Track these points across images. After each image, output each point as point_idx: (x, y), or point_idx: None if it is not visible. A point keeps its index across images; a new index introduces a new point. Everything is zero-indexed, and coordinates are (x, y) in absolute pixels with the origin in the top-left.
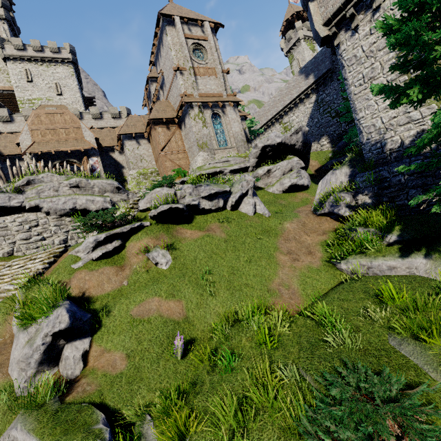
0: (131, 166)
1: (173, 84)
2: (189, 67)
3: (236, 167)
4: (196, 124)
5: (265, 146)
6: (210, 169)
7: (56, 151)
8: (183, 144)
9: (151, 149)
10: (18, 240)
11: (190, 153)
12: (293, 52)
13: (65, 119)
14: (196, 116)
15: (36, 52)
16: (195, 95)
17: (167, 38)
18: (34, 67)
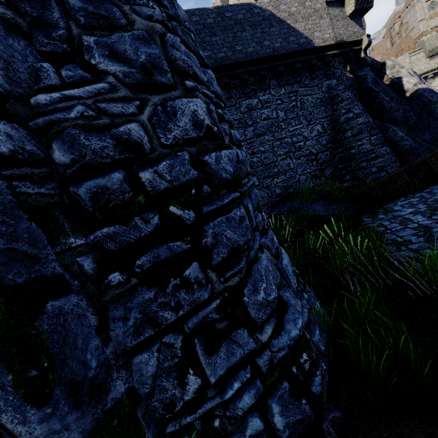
0: None
1: (415, 28)
2: (426, 18)
3: None
4: None
5: None
6: None
7: None
8: None
9: None
10: None
11: None
12: None
13: None
14: None
15: None
16: (428, 30)
17: (415, 8)
18: None
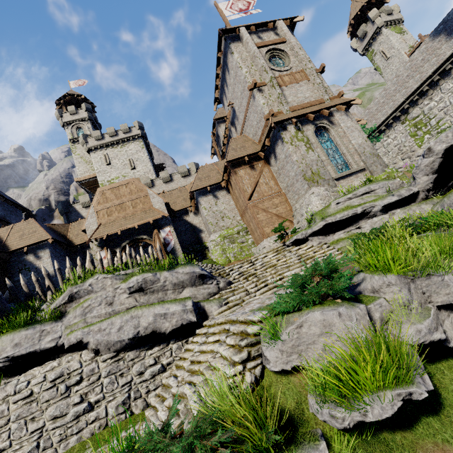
0: (211, 229)
1: (250, 110)
2: (269, 79)
3: (393, 197)
4: (296, 149)
5: (452, 146)
6: (343, 212)
7: (122, 230)
8: (277, 183)
9: (232, 201)
10: (48, 420)
11: (290, 193)
12: (371, 46)
13: (131, 189)
14: (293, 138)
15: (112, 137)
16: (285, 111)
17: (233, 57)
18: (111, 150)
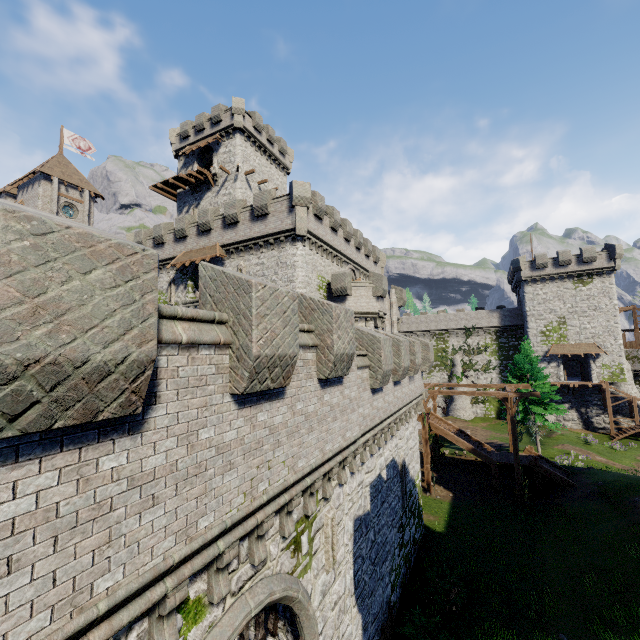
0: None
1: None
2: None
3: None
4: None
5: None
6: None
7: None
8: None
9: None
10: None
11: None
12: None
13: None
14: None
15: None
16: None
17: (39, 189)
18: None
